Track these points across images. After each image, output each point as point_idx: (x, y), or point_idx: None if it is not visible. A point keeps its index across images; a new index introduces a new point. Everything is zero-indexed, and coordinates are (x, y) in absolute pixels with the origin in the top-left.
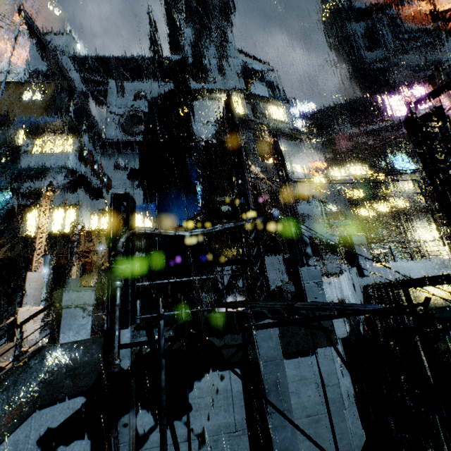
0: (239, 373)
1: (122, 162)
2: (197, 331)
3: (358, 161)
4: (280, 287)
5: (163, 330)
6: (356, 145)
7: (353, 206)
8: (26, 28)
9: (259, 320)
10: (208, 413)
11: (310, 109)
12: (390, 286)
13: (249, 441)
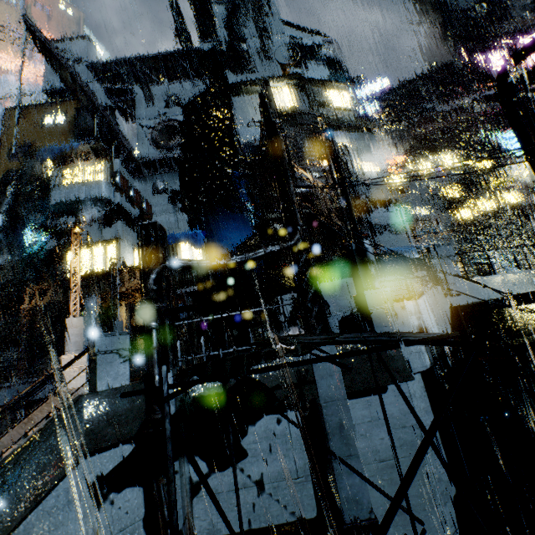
0: (298, 415)
1: (160, 184)
2: (199, 376)
3: (453, 147)
4: (350, 316)
5: (165, 376)
6: (449, 126)
7: (450, 207)
8: (32, 39)
9: (269, 360)
10: (265, 459)
11: (382, 87)
12: (484, 306)
13: (314, 488)
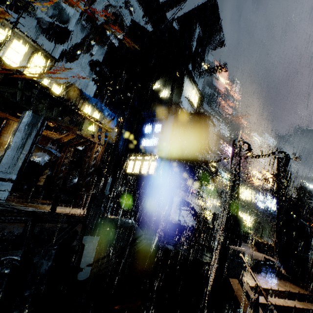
0: None
1: None
2: None
3: None
4: None
5: None
6: None
7: None
8: None
9: None
10: None
11: None
12: None
13: None
